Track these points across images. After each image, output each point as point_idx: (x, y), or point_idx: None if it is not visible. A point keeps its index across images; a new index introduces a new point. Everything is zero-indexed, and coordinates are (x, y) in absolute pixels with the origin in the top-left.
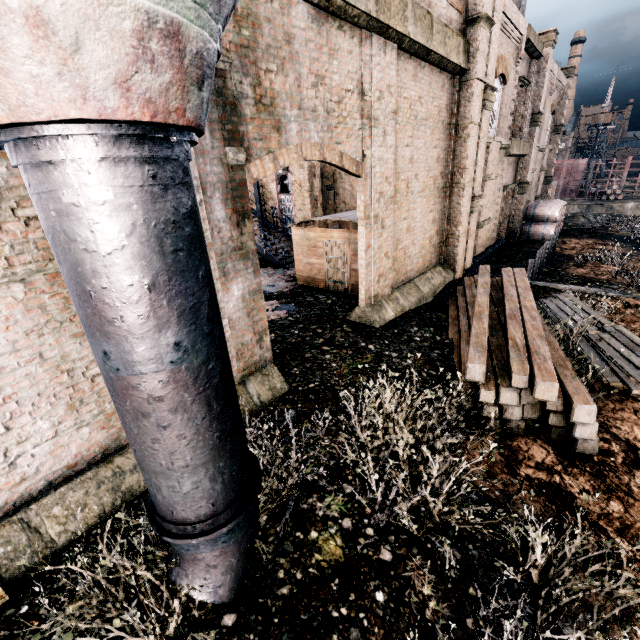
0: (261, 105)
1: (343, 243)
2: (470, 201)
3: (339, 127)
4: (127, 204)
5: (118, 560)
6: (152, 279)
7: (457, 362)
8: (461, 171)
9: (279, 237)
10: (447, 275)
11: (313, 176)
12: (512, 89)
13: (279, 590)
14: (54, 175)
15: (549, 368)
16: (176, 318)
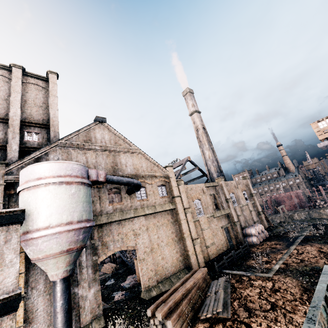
0: (103, 245)
1: None
2: (191, 241)
3: (126, 240)
4: (60, 285)
5: None
6: (61, 294)
7: None
8: (183, 233)
9: None
10: (188, 272)
11: None
12: (206, 199)
13: None
14: (55, 283)
15: (163, 309)
16: (63, 299)
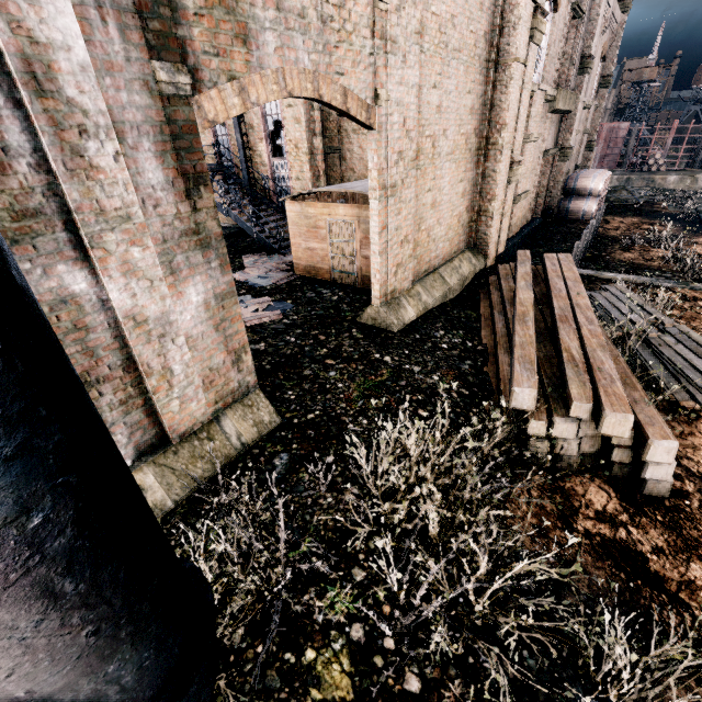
0: None
1: (351, 222)
2: (508, 168)
3: (341, 48)
4: None
5: None
6: None
7: (493, 376)
8: (499, 127)
9: (273, 214)
10: (477, 262)
11: (313, 134)
12: (563, 19)
13: None
14: None
15: (619, 393)
16: None
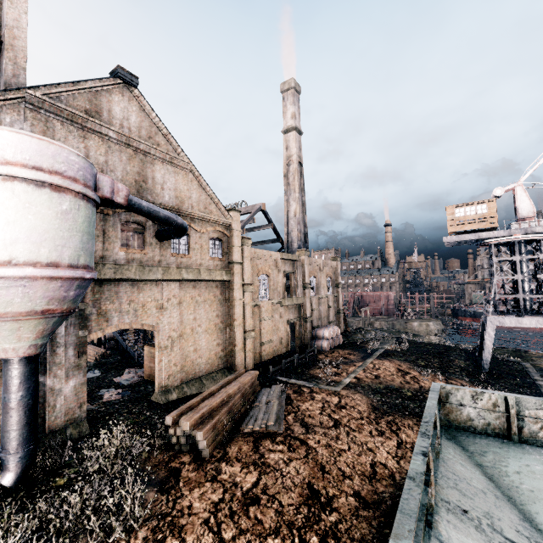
0: (100, 315)
1: None
2: (243, 333)
3: (142, 314)
4: (20, 368)
5: None
6: (21, 381)
7: None
8: (233, 320)
9: None
10: (229, 374)
11: None
12: (277, 277)
13: (33, 492)
14: (9, 364)
15: (194, 417)
16: (24, 389)
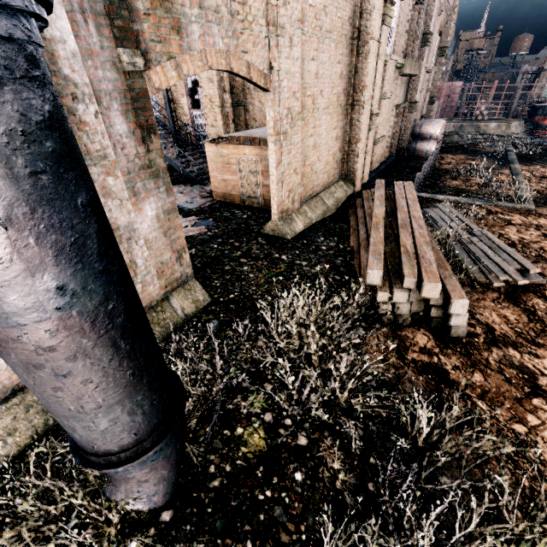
0: None
1: (255, 160)
2: (369, 119)
3: (245, 33)
4: None
5: (51, 482)
6: (5, 212)
7: (357, 267)
8: (361, 88)
9: (194, 154)
10: (348, 189)
11: (223, 91)
12: (408, 5)
13: (211, 483)
14: None
15: (434, 271)
16: (52, 258)
